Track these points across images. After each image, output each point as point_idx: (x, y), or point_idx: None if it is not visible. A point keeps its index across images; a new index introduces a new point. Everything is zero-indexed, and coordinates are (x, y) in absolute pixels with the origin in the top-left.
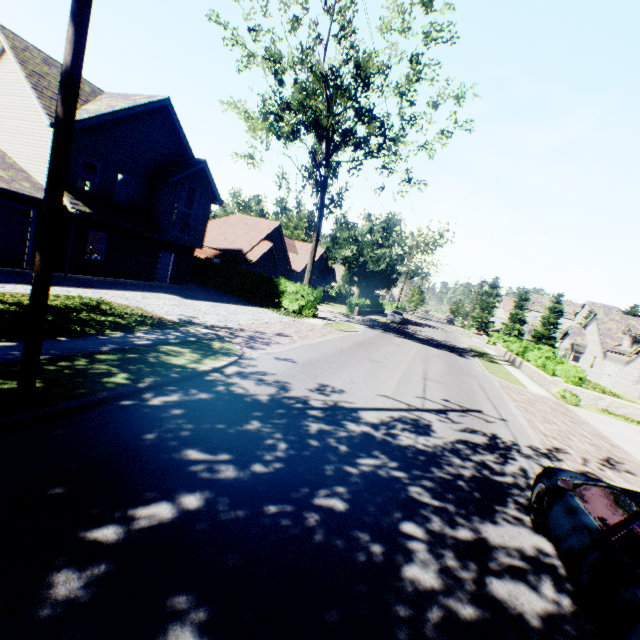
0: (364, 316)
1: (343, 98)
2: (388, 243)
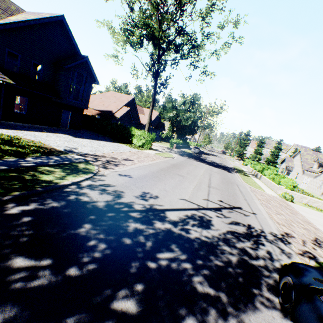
0: (179, 149)
1: (168, 20)
2: (193, 110)
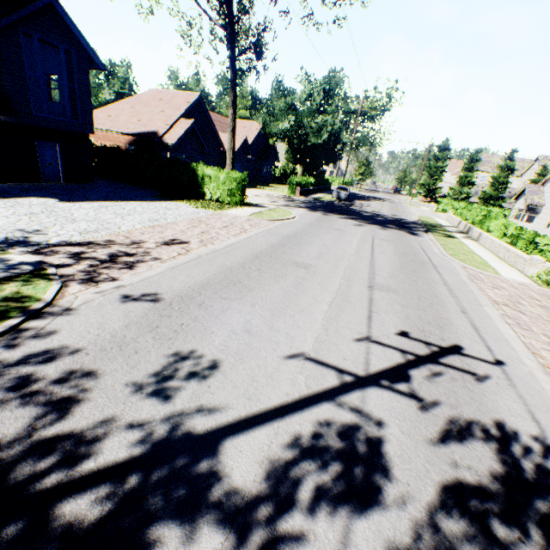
0: (307, 196)
1: None
2: (331, 109)
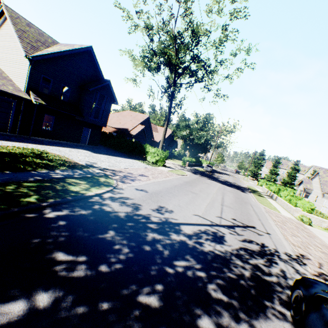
0: (191, 167)
1: (184, 49)
2: (206, 129)
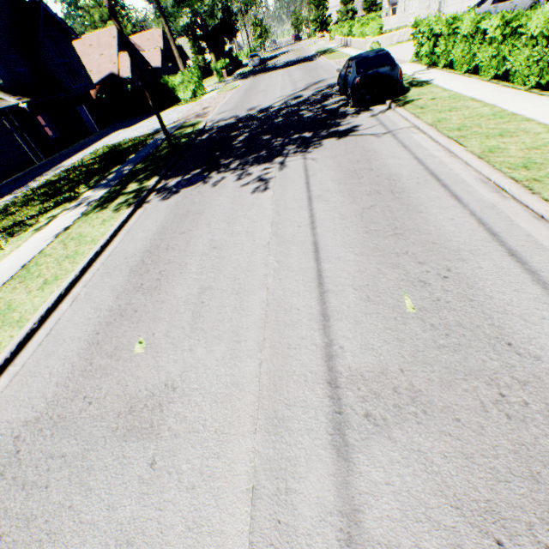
0: (232, 76)
1: None
2: None
